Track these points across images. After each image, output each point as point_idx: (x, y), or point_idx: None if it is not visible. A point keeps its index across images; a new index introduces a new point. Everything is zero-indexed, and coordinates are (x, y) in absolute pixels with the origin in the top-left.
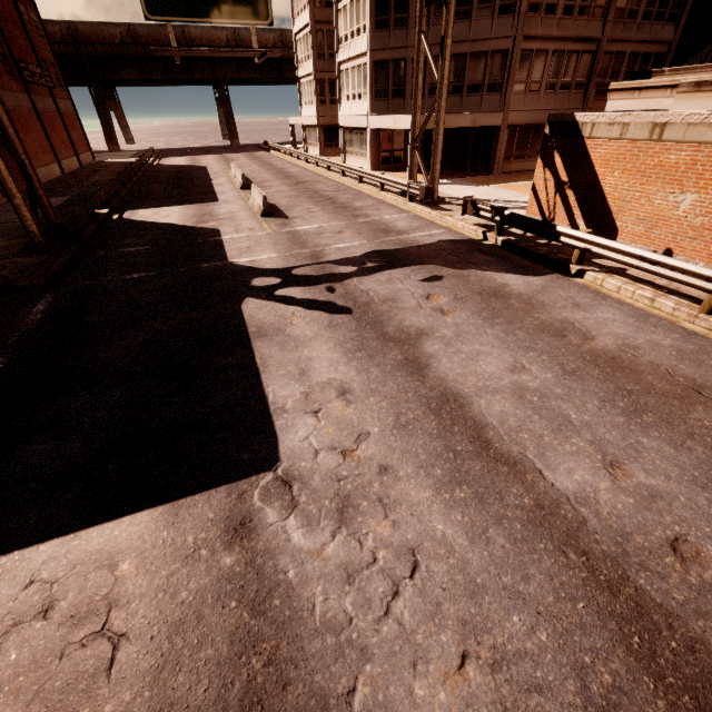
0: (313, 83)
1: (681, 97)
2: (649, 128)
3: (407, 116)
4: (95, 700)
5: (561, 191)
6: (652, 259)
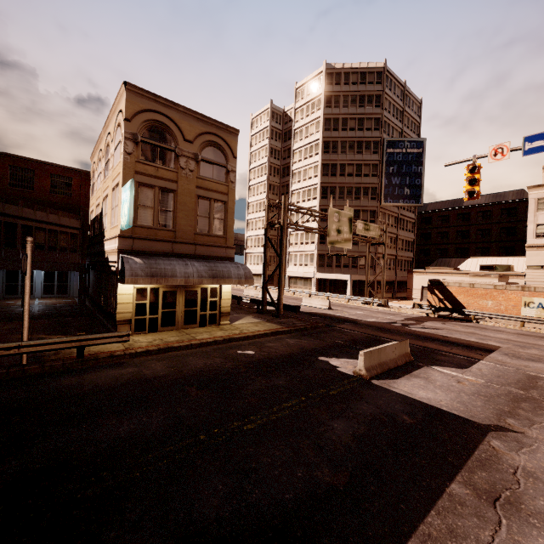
0: (261, 256)
1: (471, 277)
2: (468, 284)
3: (346, 274)
4: (538, 361)
5: (441, 301)
6: (501, 315)
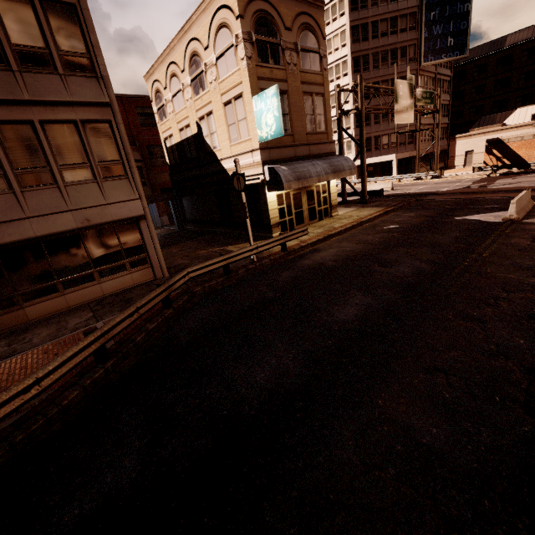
0: None
1: (534, 128)
2: (532, 136)
3: (391, 155)
4: None
5: (499, 160)
6: None
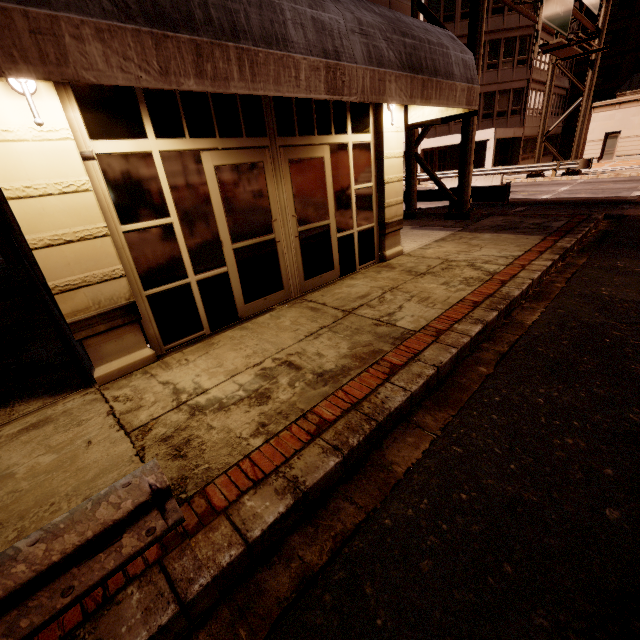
0: None
1: None
2: None
3: (486, 130)
4: None
5: None
6: None
